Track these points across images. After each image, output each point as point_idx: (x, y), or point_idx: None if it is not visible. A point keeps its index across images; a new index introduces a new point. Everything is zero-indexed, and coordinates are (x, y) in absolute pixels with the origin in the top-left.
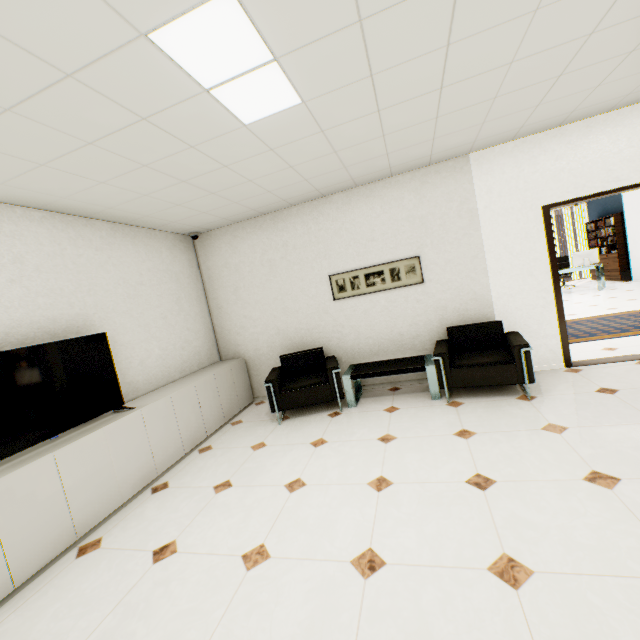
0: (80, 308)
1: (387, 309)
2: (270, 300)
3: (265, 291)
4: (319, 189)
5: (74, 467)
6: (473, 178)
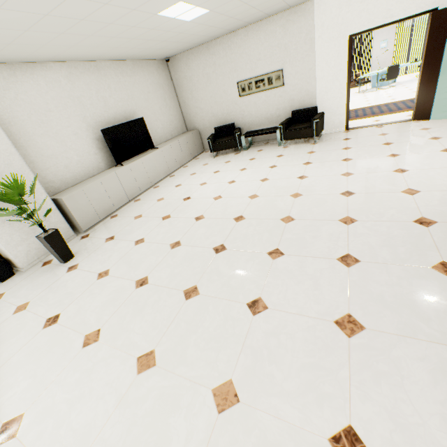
0: (131, 107)
1: (265, 101)
2: (208, 98)
3: (206, 92)
4: (229, 30)
5: (147, 164)
6: (314, 17)
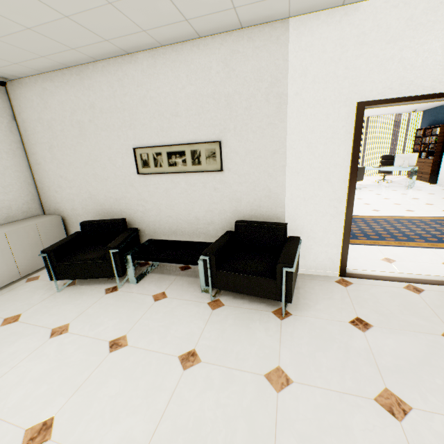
0: None
1: (186, 192)
2: (82, 164)
3: (77, 154)
4: (109, 39)
5: None
6: (289, 53)
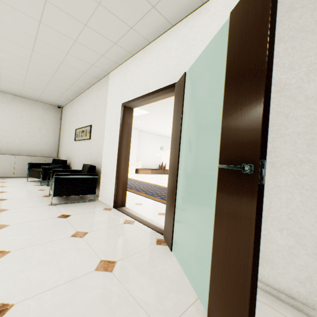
0: None
1: (83, 149)
2: (67, 136)
3: (67, 132)
4: (68, 89)
5: None
6: (109, 86)
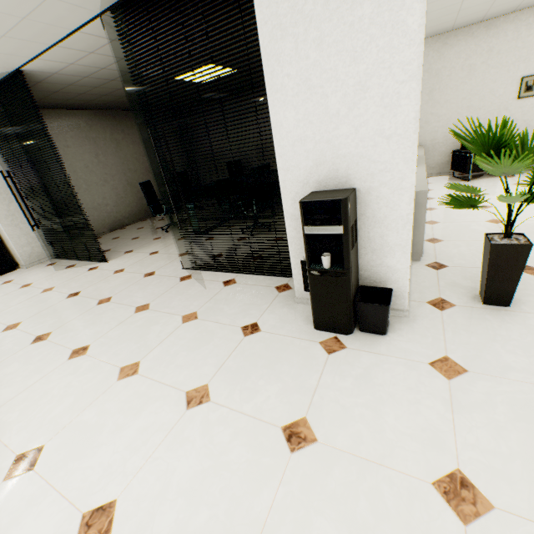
0: None
1: None
2: (458, 100)
3: (456, 92)
4: None
5: None
6: None
